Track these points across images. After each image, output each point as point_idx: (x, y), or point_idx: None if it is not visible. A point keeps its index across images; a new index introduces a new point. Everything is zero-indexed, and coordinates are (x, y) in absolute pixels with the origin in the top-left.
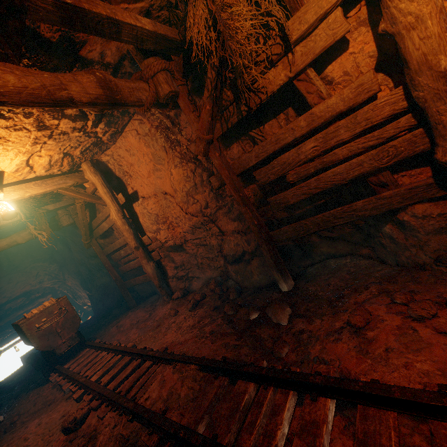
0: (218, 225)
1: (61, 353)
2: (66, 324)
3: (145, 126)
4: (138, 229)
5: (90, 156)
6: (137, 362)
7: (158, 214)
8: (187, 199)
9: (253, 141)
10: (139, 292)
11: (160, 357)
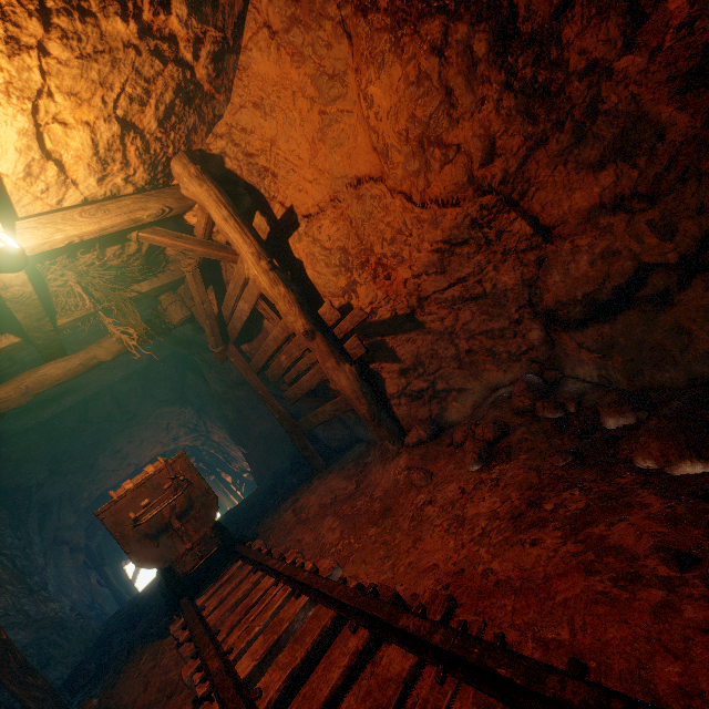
0: (532, 210)
1: (187, 572)
2: (190, 510)
3: None
4: (307, 299)
5: (183, 139)
6: (356, 639)
7: (347, 248)
8: (423, 158)
9: None
10: (326, 441)
11: (451, 653)
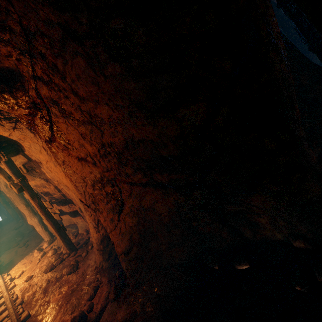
0: None
1: None
2: None
3: None
4: None
5: None
6: None
7: None
8: None
9: None
10: None
11: None
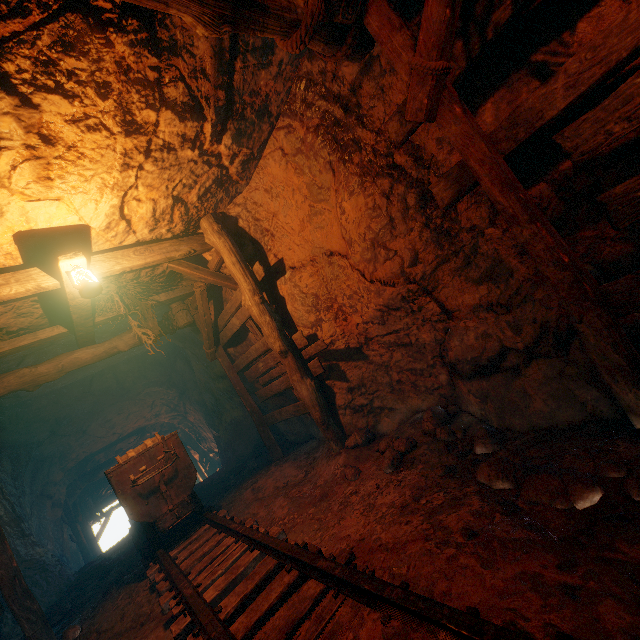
0: (440, 299)
1: (166, 528)
2: (175, 479)
3: (296, 136)
4: (285, 324)
5: (212, 206)
6: (289, 576)
7: (318, 294)
8: (373, 253)
9: (543, 74)
10: (286, 434)
11: (344, 580)
